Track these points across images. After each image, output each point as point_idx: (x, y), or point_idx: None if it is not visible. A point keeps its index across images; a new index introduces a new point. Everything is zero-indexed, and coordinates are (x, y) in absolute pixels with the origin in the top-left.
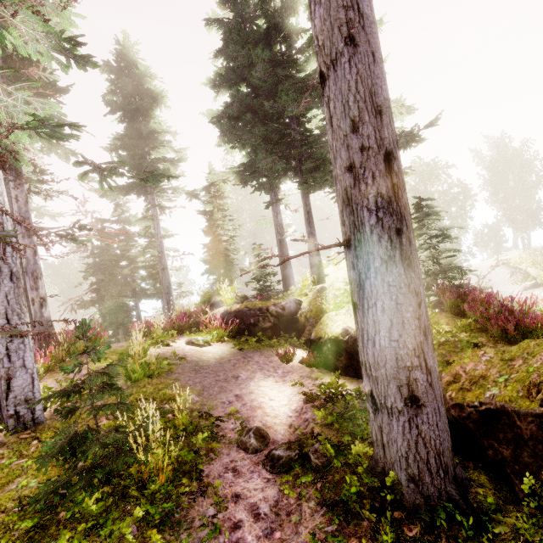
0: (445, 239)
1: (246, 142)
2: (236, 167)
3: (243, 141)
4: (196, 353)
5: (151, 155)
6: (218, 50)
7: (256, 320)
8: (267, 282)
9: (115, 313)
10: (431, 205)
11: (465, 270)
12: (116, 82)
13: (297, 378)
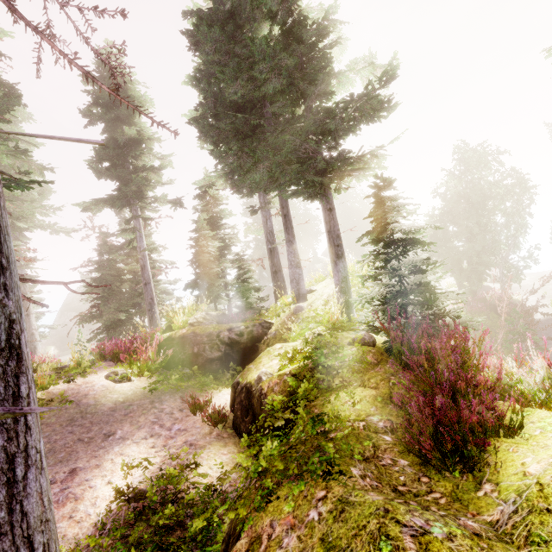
0: (416, 245)
1: (214, 140)
2: (221, 170)
3: (210, 138)
4: (102, 392)
5: (138, 165)
6: (191, 42)
7: (201, 348)
8: (253, 298)
9: (115, 328)
10: (396, 196)
11: (435, 293)
12: (92, 92)
13: (178, 445)
